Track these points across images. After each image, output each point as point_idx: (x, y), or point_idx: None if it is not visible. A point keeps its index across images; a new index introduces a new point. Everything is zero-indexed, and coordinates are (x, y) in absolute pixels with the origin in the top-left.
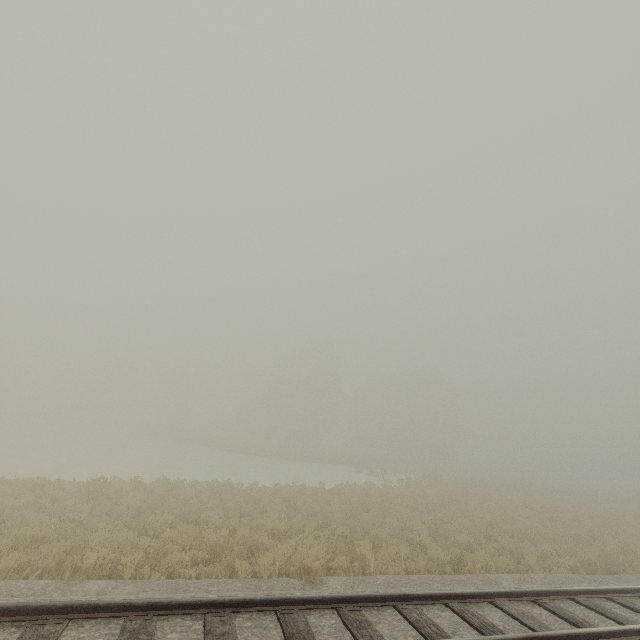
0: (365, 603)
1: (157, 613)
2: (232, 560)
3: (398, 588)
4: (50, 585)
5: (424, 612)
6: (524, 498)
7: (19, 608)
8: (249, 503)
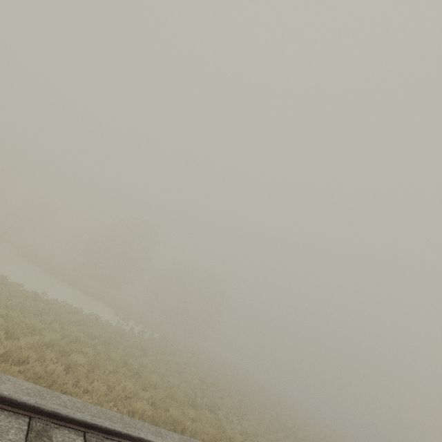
0: None
1: None
2: None
3: None
4: None
5: None
6: (212, 376)
7: None
8: None
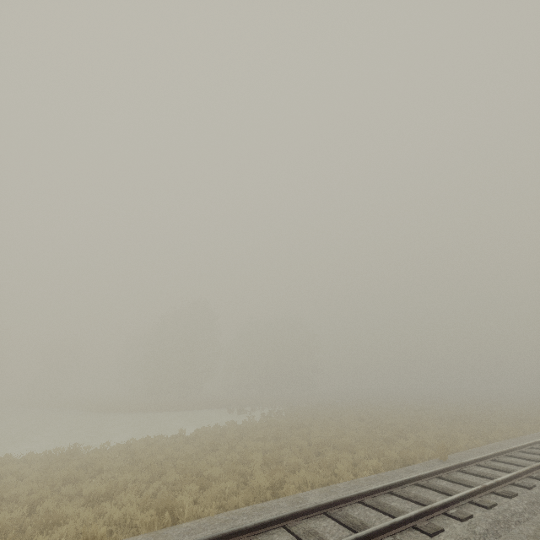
0: None
1: None
2: None
3: (196, 534)
4: None
5: None
6: (360, 412)
7: None
8: (85, 467)
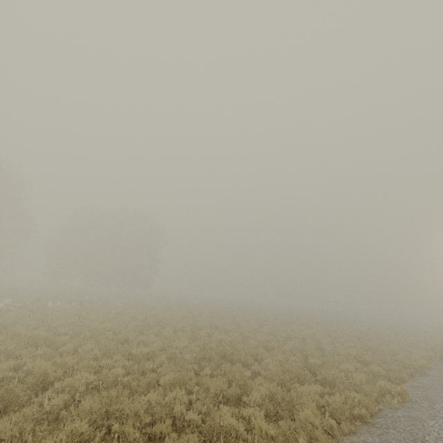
0: None
1: None
2: None
3: None
4: None
5: None
6: (91, 323)
7: None
8: None
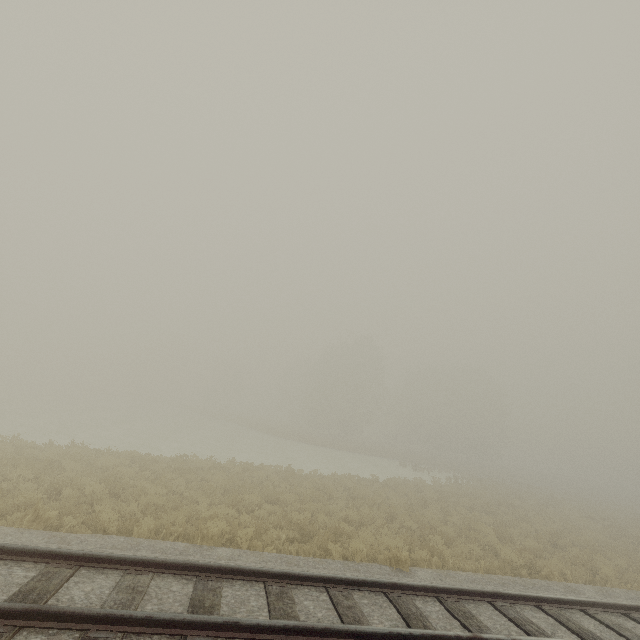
0: (462, 596)
1: (289, 582)
2: (324, 542)
3: (484, 585)
4: (189, 548)
5: (519, 611)
6: (582, 508)
7: (186, 565)
8: (315, 489)
